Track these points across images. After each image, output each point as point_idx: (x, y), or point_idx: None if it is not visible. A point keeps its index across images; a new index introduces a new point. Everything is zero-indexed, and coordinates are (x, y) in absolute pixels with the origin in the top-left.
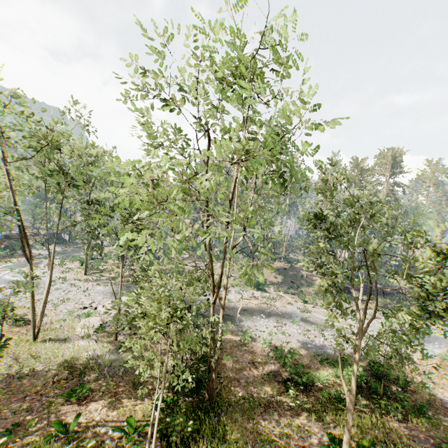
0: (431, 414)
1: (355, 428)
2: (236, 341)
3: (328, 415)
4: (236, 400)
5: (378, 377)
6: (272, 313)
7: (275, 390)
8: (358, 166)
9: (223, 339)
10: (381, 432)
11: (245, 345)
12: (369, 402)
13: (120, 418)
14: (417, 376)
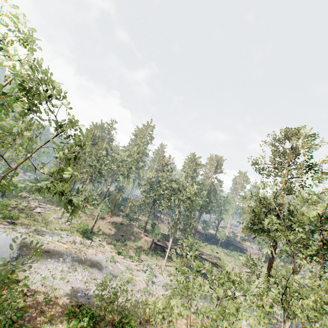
0: None
1: None
2: None
3: None
4: None
5: None
6: (75, 258)
7: None
8: (195, 160)
9: None
10: None
11: None
12: None
13: None
14: None
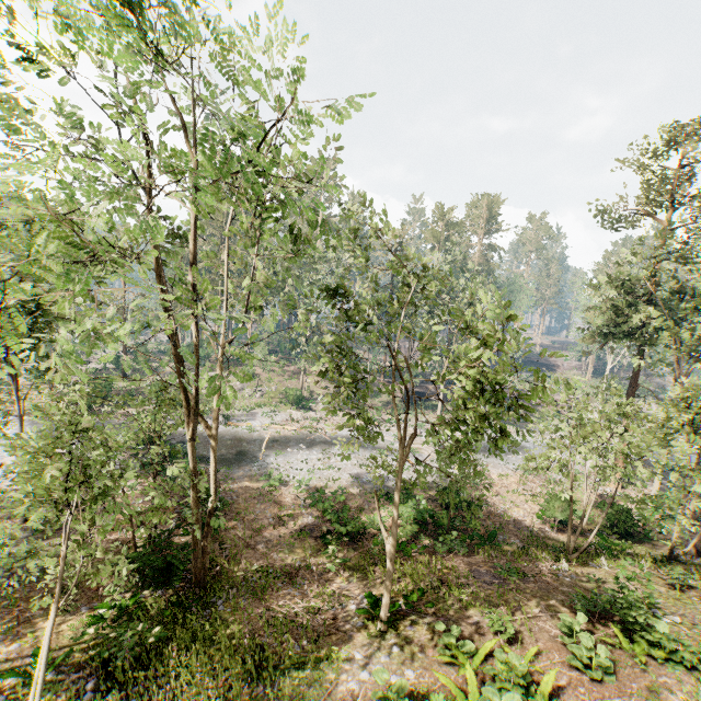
0: (502, 539)
1: (408, 578)
2: (256, 489)
3: (379, 568)
4: (247, 576)
5: (448, 507)
6: (318, 440)
7: (310, 550)
8: (443, 218)
9: (235, 489)
10: (437, 576)
11: (270, 493)
12: (434, 541)
13: (24, 652)
14: (494, 497)
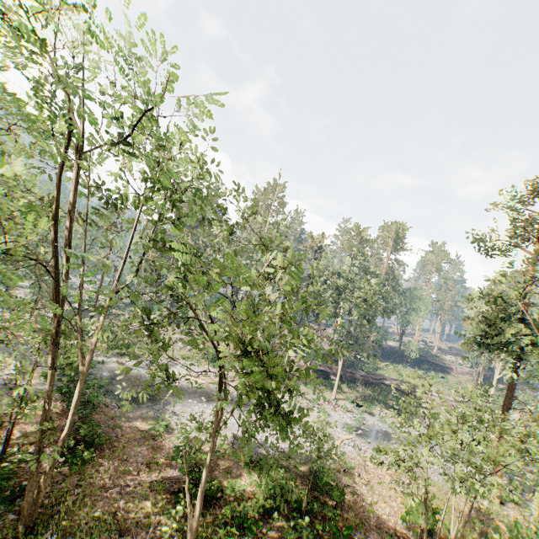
0: (358, 537)
1: None
2: (142, 431)
3: None
4: (79, 522)
5: (314, 487)
6: None
7: (160, 505)
8: (359, 234)
9: (124, 427)
10: None
11: (152, 438)
12: (287, 522)
13: None
14: (364, 486)
